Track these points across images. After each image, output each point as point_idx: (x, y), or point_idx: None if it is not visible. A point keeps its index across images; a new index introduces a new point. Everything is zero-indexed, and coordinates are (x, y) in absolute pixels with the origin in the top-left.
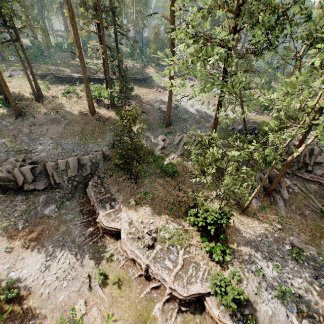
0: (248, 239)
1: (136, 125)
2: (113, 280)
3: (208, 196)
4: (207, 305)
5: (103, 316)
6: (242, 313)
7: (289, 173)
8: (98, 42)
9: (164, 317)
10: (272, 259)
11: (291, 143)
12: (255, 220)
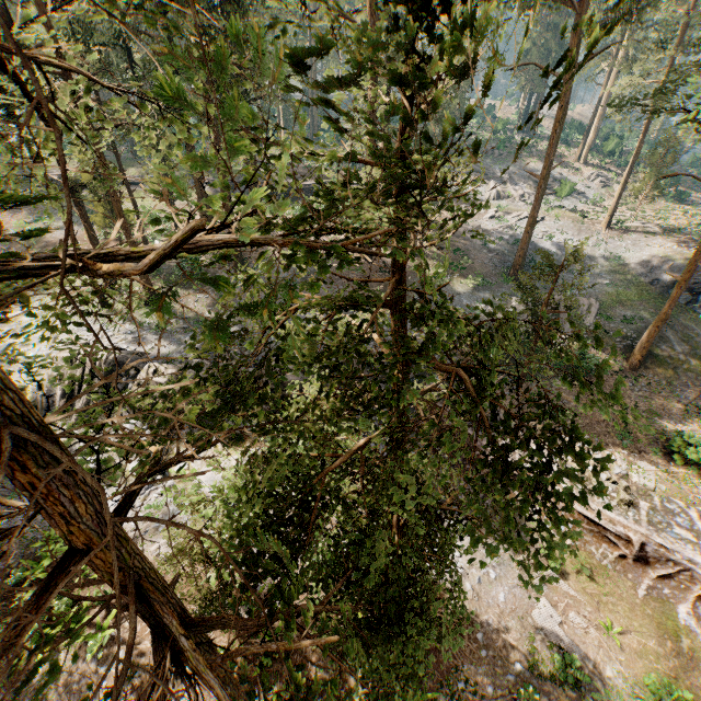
0: None
1: (456, 279)
2: (576, 565)
3: (671, 412)
4: None
5: (597, 626)
6: None
7: None
8: None
9: None
10: None
11: None
12: None
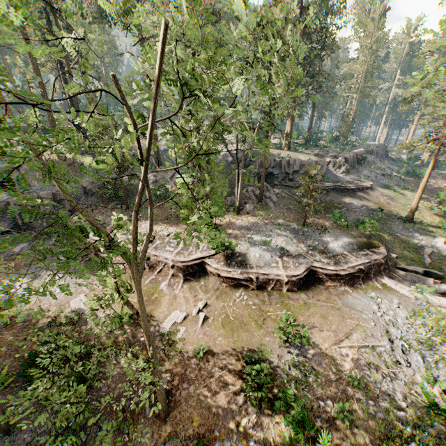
0: (242, 226)
1: None
2: None
3: None
4: (208, 267)
5: None
6: (237, 262)
7: (277, 185)
8: (63, 82)
9: (171, 289)
10: (262, 233)
11: (271, 157)
12: (249, 217)
